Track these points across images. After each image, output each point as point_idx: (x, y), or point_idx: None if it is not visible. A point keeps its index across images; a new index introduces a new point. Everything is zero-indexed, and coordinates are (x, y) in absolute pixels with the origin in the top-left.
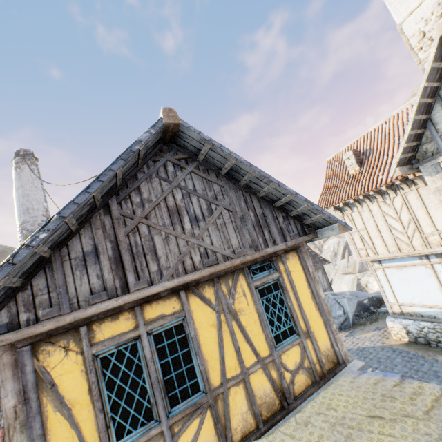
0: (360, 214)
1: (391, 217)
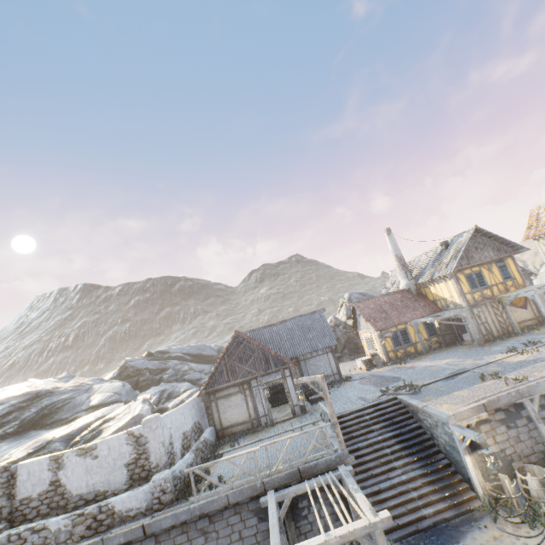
0: None
1: None
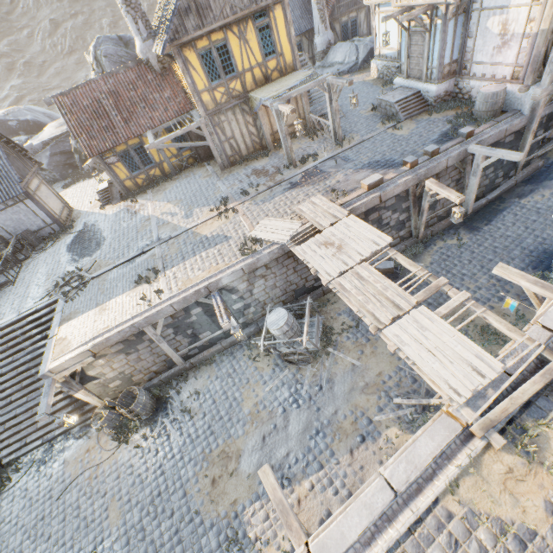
0: None
1: None
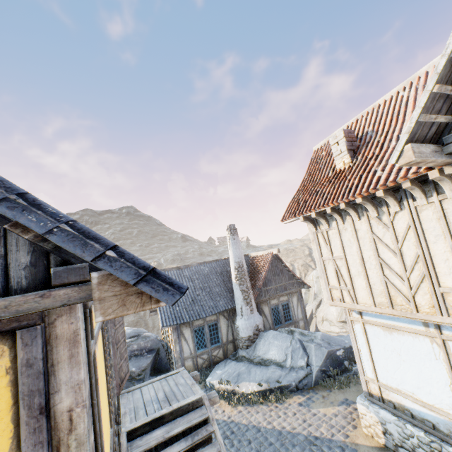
0: (339, 233)
1: (387, 246)
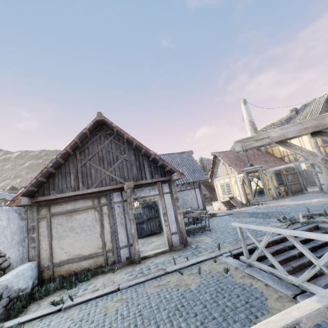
0: None
1: None
